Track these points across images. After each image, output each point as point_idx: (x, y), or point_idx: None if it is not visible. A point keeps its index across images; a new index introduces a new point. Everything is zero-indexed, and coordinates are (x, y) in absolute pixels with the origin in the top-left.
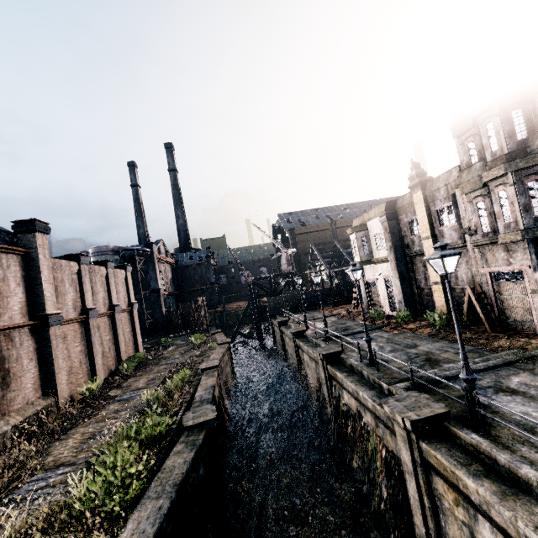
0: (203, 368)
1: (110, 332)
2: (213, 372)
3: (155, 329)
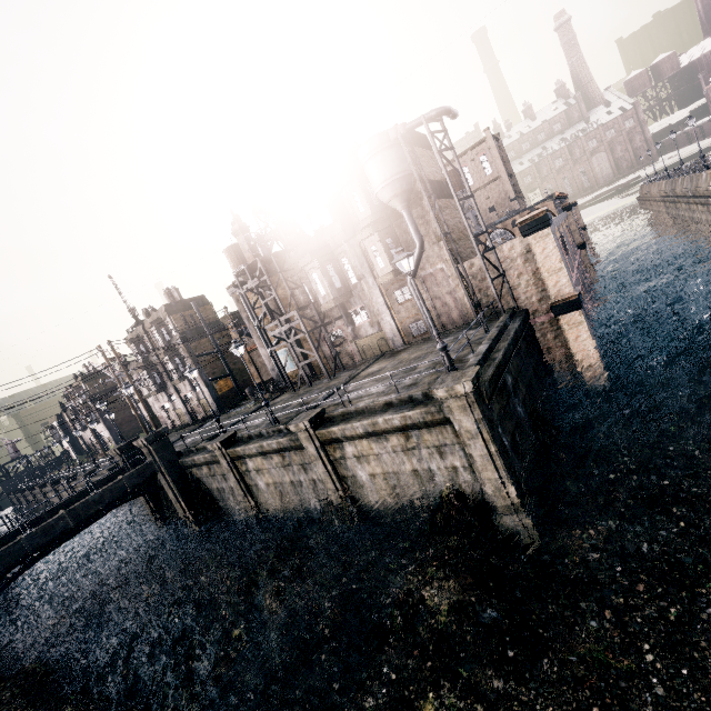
0: None
1: None
2: None
3: None
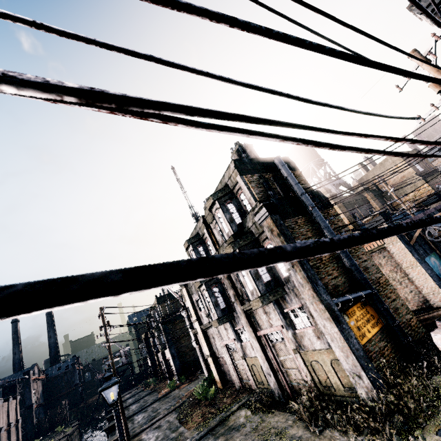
0: (60, 438)
1: (7, 440)
2: (65, 437)
3: (26, 439)
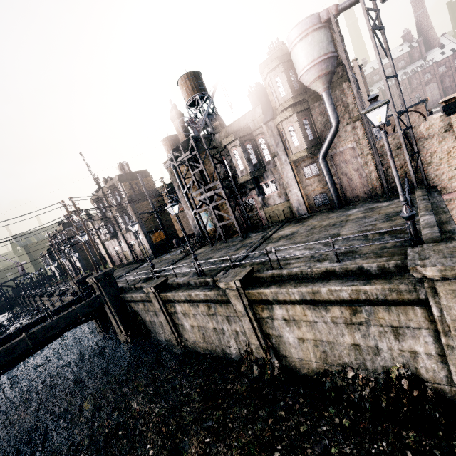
0: None
1: None
2: None
3: None
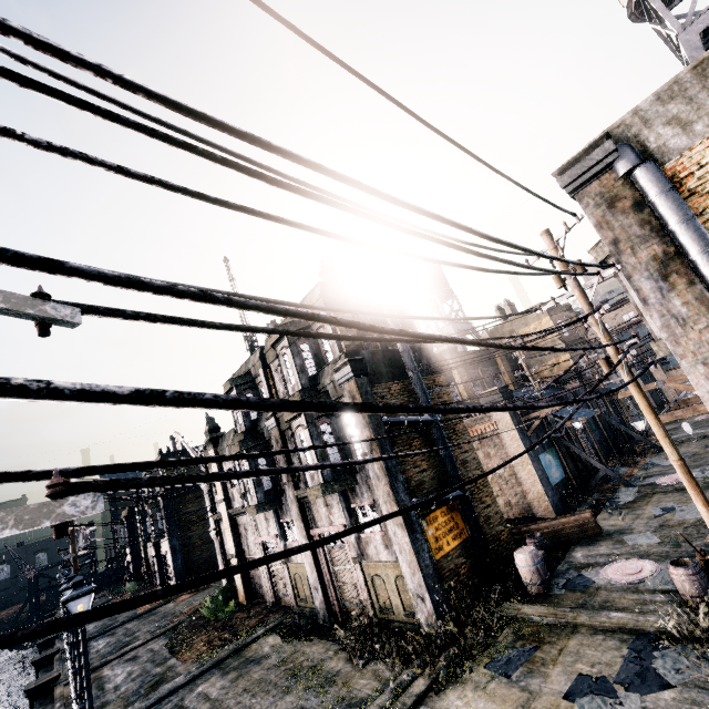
0: None
1: None
2: None
3: None
